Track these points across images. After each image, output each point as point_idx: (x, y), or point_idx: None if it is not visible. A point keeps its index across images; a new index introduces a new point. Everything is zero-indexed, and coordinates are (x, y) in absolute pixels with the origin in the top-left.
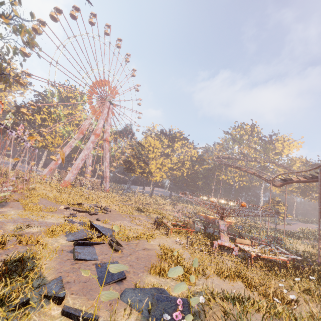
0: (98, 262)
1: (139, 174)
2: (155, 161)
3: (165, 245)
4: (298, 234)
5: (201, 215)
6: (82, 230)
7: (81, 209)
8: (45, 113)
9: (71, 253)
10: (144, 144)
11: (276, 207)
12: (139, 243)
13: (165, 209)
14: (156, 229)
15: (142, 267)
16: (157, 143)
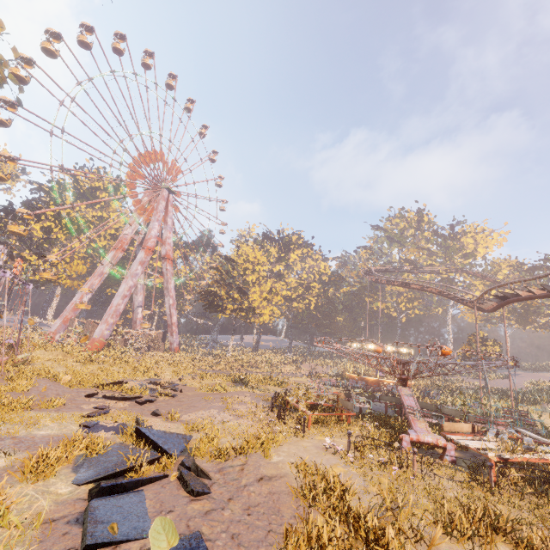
0: (149, 544)
1: (232, 313)
2: (259, 287)
3: (303, 458)
4: (531, 394)
5: (352, 378)
6: (116, 449)
7: (122, 393)
8: (50, 217)
9: (79, 523)
10: (236, 258)
11: (483, 349)
12: (248, 464)
13: (285, 372)
14: (277, 421)
15: (263, 536)
16: (259, 254)
